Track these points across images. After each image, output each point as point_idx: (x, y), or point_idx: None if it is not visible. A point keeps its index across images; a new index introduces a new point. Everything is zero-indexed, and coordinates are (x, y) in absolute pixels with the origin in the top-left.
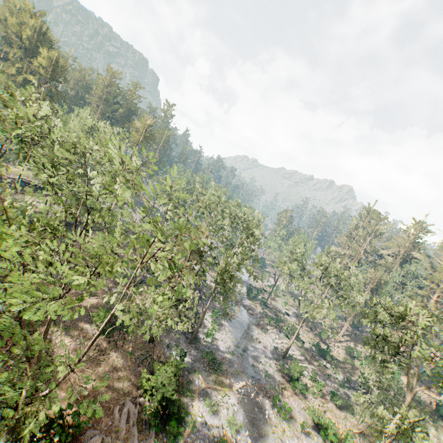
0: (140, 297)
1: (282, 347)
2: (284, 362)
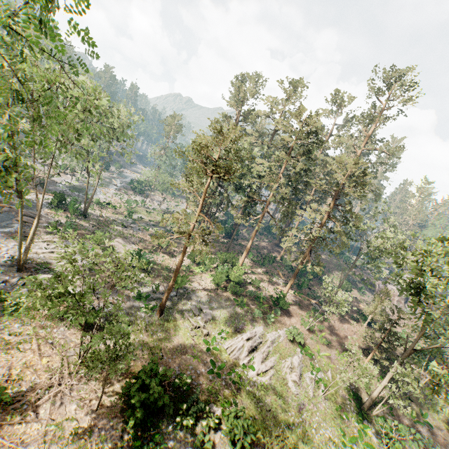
0: None
1: (46, 259)
2: (14, 276)
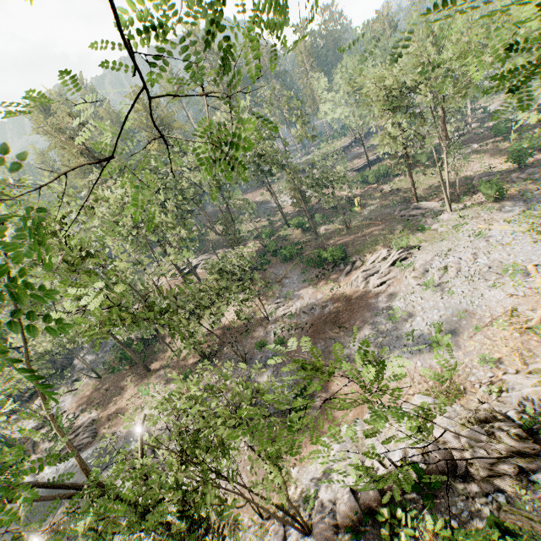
0: (534, 109)
1: None
2: None
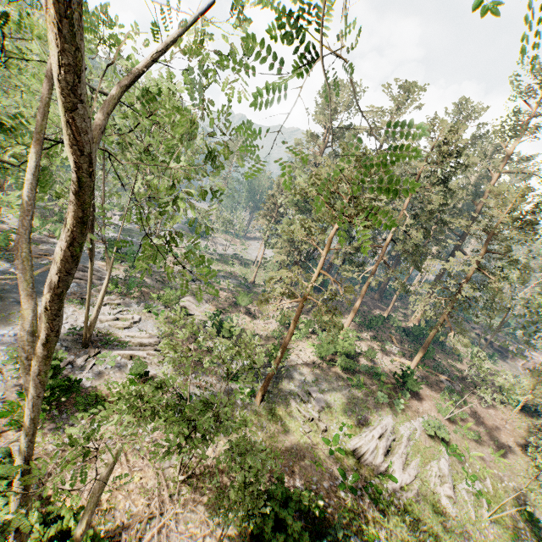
0: None
1: (111, 328)
2: (80, 354)
